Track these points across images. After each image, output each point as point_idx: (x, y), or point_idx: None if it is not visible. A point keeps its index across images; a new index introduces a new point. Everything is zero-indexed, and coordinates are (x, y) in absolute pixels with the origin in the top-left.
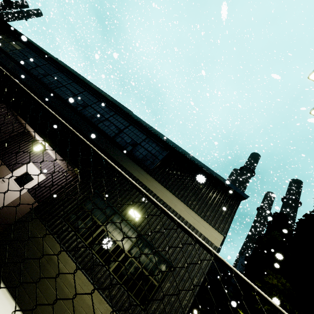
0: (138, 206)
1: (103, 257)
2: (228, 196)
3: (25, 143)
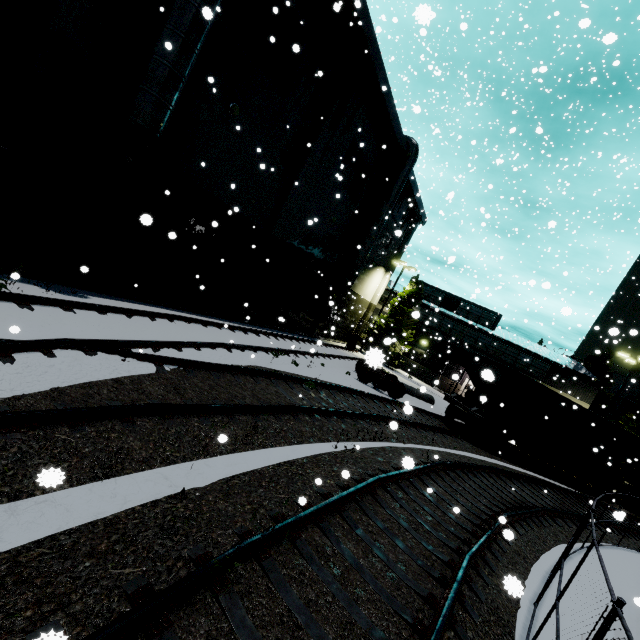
0: None
1: None
2: (592, 386)
3: (456, 369)
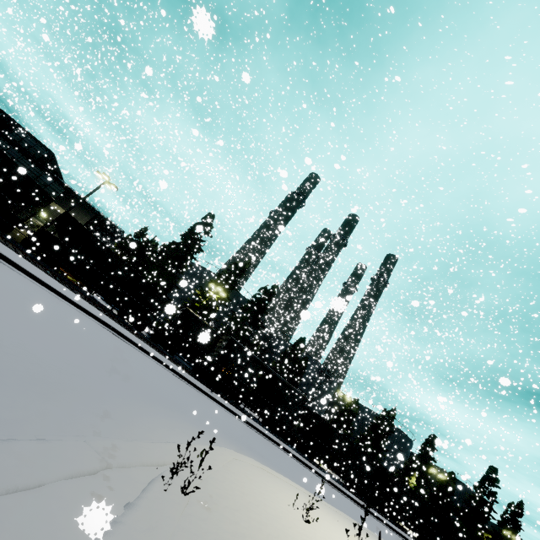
0: (46, 212)
1: (33, 227)
2: (91, 212)
3: None
